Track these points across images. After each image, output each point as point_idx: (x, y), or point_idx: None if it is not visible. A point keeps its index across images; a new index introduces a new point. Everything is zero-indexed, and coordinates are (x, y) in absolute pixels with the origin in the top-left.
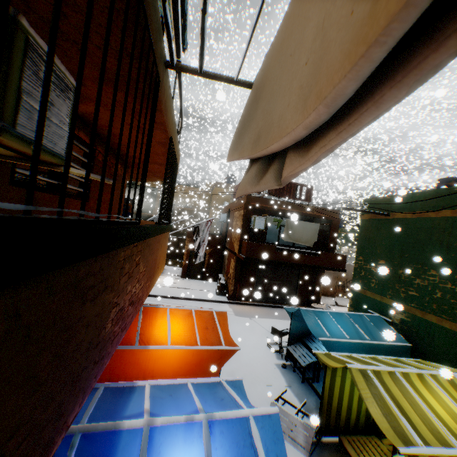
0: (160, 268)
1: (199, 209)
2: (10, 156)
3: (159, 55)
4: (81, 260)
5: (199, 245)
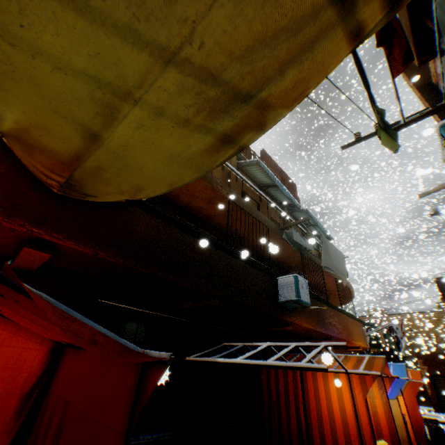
0: (356, 337)
1: (442, 338)
2: None
3: (320, 263)
4: (316, 299)
5: (398, 341)
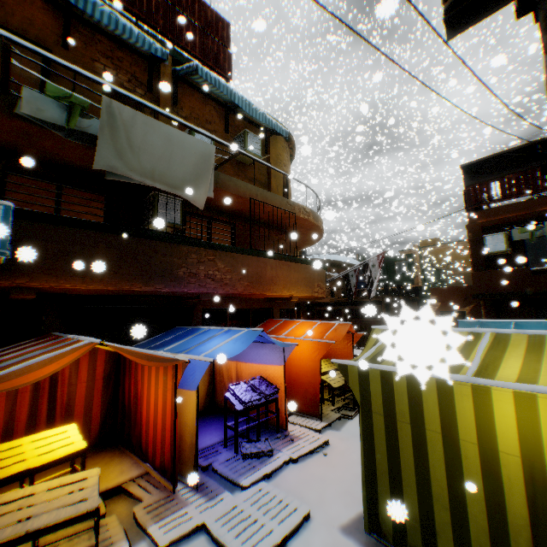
0: (283, 286)
1: None
2: (173, 231)
3: None
4: (149, 239)
5: (371, 282)
